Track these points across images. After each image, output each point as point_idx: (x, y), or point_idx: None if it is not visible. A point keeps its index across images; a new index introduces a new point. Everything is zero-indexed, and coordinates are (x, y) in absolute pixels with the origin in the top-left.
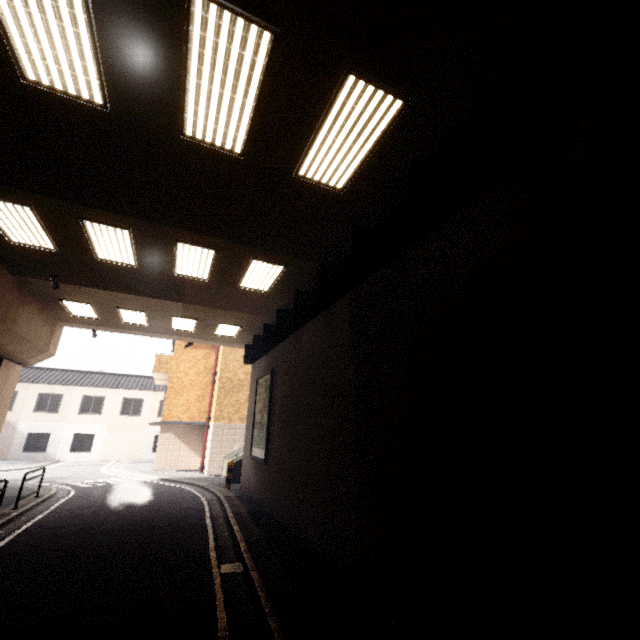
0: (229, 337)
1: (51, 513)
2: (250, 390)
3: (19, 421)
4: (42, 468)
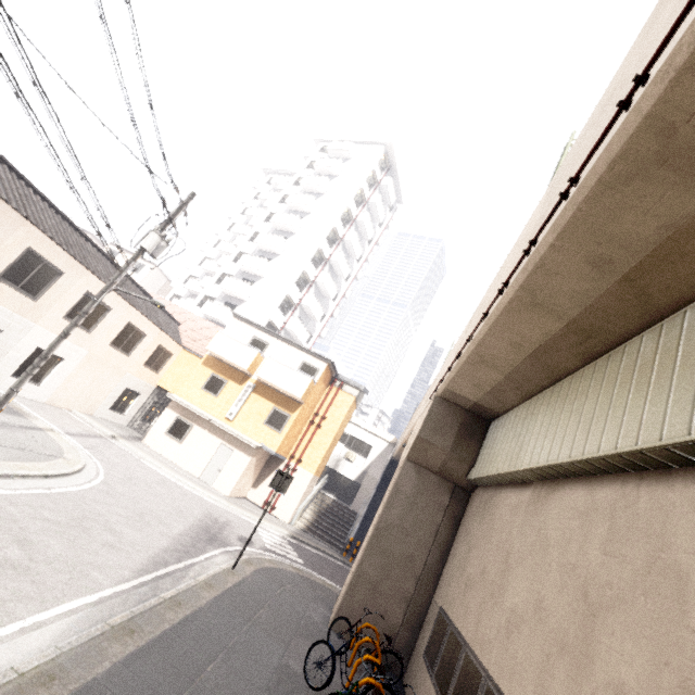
0: None
1: None
2: None
3: None
4: None
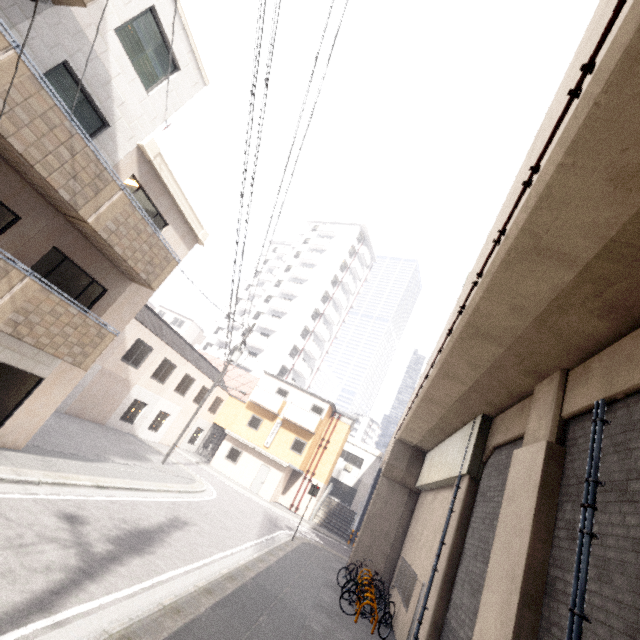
0: None
1: None
2: None
3: (136, 383)
4: None
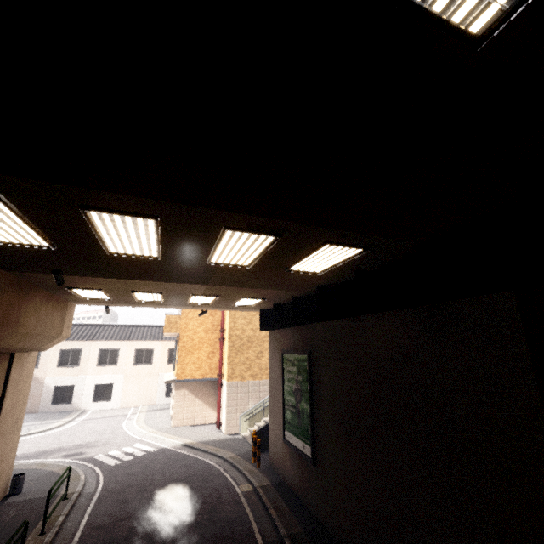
0: (247, 306)
1: (82, 539)
2: (271, 359)
3: (45, 376)
4: (67, 469)
